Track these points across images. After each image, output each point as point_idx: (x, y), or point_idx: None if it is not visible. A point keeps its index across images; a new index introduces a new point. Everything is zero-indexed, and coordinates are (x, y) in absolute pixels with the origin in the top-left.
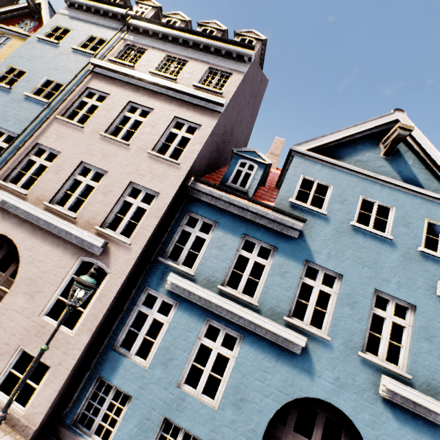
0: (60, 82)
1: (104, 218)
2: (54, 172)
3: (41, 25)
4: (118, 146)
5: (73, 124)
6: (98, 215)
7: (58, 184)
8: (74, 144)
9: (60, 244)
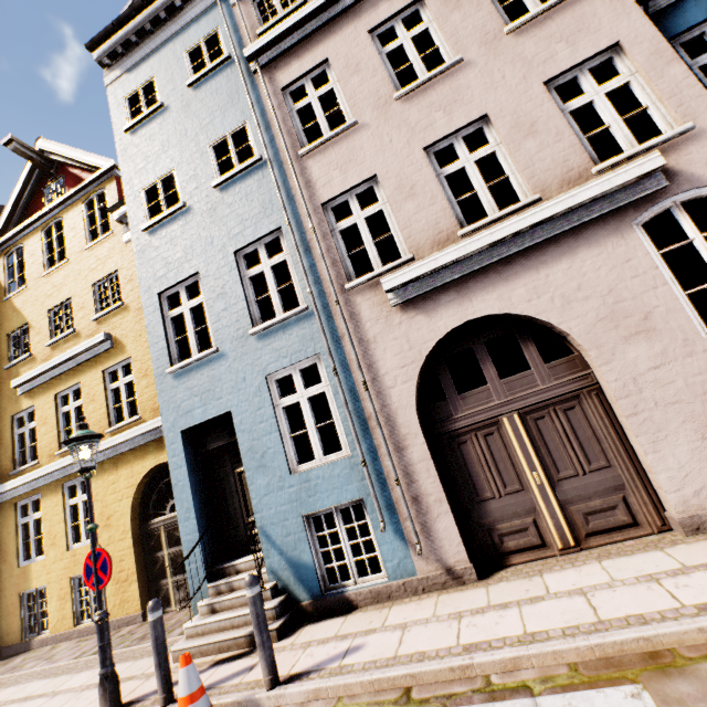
0: (236, 129)
1: (585, 154)
2: (407, 200)
3: (70, 174)
4: (447, 80)
5: (338, 132)
6: (567, 161)
7: (436, 203)
8: (376, 148)
9: (572, 244)
